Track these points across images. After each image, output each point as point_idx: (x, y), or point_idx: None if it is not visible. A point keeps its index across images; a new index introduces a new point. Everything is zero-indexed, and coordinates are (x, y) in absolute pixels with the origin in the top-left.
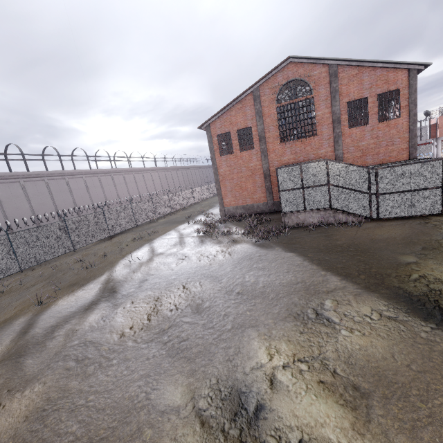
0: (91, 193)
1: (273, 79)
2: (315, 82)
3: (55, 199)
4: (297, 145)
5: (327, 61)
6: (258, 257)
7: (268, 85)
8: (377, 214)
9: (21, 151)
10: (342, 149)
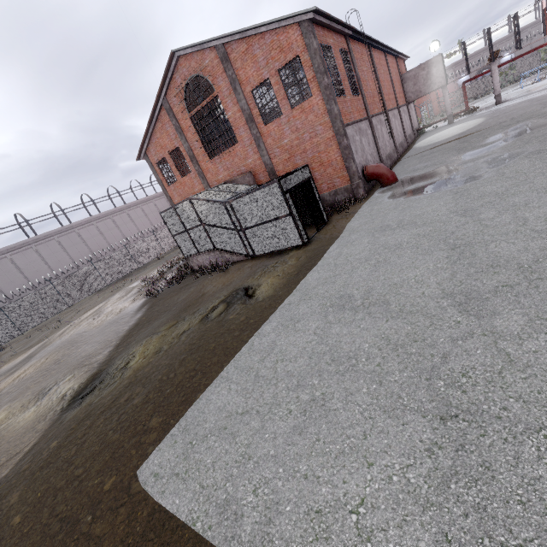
0: (107, 237)
1: (174, 83)
2: (212, 75)
3: (71, 253)
4: (225, 158)
5: (210, 43)
6: (119, 320)
7: (173, 92)
8: (252, 251)
9: (24, 218)
10: (268, 153)
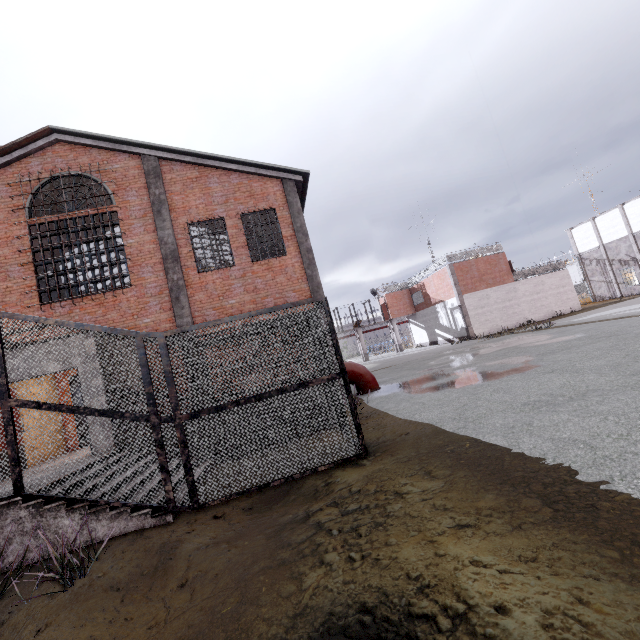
0: None
1: (20, 168)
2: (119, 183)
3: None
4: (85, 307)
5: (136, 148)
6: None
7: (7, 178)
8: (190, 491)
9: None
10: (192, 314)
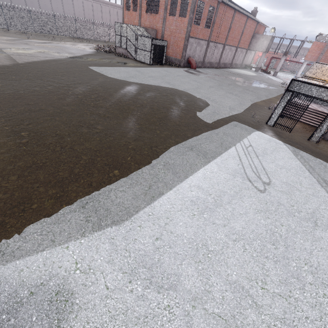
0: (85, 12)
1: None
2: None
3: (64, 7)
4: (151, 17)
5: None
6: (84, 50)
7: None
8: (136, 58)
9: None
10: (165, 27)
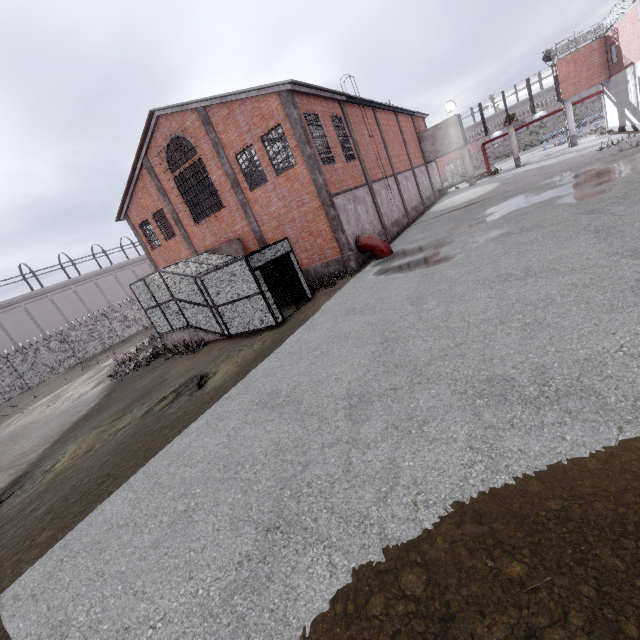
0: (88, 304)
1: (155, 142)
2: (194, 136)
3: (41, 323)
4: (212, 223)
5: (190, 105)
6: (72, 408)
7: (154, 151)
8: (227, 330)
9: None
10: (256, 220)
